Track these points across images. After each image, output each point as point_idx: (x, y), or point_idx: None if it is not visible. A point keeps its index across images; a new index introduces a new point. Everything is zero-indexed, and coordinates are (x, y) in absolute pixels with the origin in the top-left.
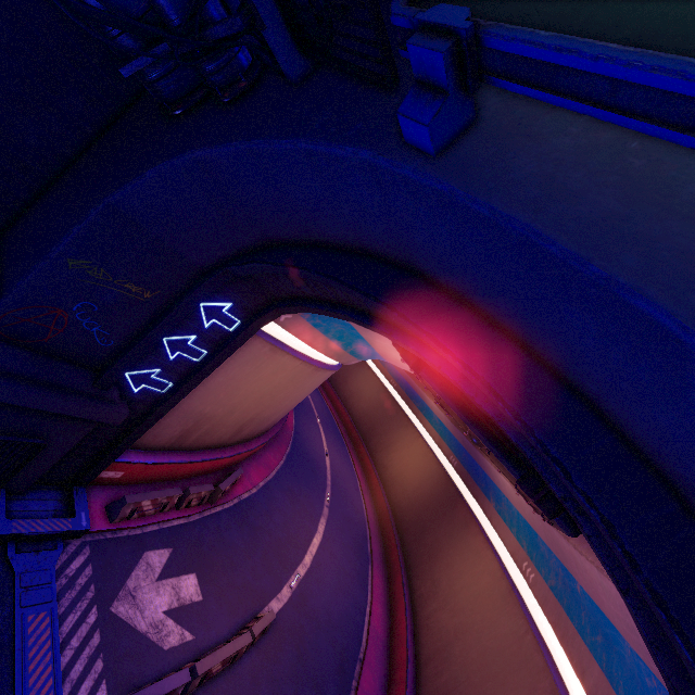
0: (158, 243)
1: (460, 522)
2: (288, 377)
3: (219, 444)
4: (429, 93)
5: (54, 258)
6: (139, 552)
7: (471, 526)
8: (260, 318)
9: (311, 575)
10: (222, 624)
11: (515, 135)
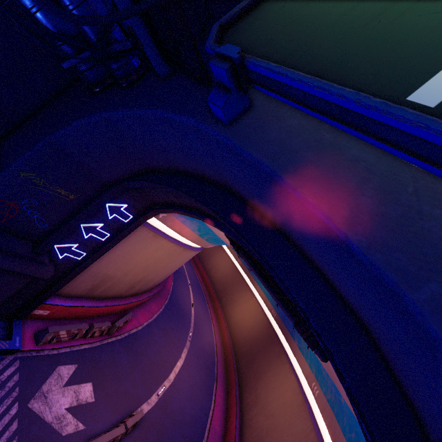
0: (80, 165)
1: (276, 355)
2: (165, 253)
3: (118, 295)
4: (223, 90)
5: (12, 171)
6: (54, 366)
7: (282, 357)
8: (145, 215)
9: (173, 387)
10: (106, 419)
11: (270, 116)
